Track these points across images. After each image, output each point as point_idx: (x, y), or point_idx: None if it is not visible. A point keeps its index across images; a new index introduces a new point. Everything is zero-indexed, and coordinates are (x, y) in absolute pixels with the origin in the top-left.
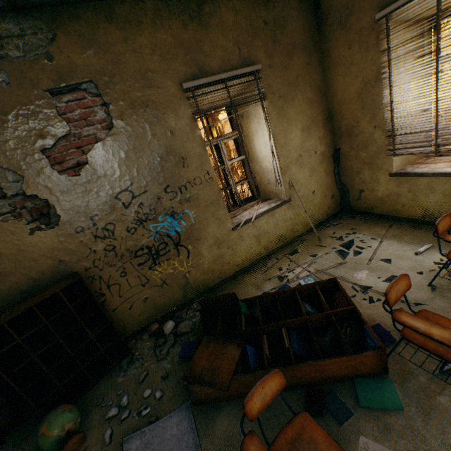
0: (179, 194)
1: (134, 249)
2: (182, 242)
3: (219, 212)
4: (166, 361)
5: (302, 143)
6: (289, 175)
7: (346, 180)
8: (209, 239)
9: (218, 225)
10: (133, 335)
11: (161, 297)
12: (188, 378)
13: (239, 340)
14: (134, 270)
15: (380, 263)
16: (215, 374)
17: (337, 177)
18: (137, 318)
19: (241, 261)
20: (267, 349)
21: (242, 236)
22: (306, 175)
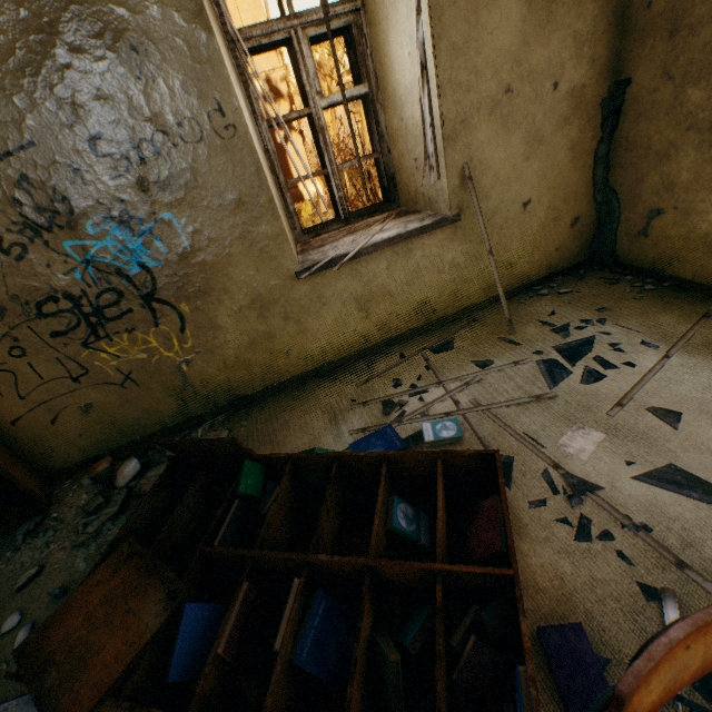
0: (137, 166)
1: (34, 298)
2: (162, 294)
3: (260, 228)
4: (85, 553)
5: (521, 48)
6: (465, 148)
7: (622, 178)
8: (236, 295)
9: (257, 261)
10: (72, 470)
11: (126, 406)
12: (21, 660)
13: (182, 579)
14: (43, 345)
15: (647, 418)
16: (72, 675)
17: (600, 169)
18: (74, 441)
19: (319, 351)
20: (226, 636)
21: (324, 295)
22: (514, 154)
